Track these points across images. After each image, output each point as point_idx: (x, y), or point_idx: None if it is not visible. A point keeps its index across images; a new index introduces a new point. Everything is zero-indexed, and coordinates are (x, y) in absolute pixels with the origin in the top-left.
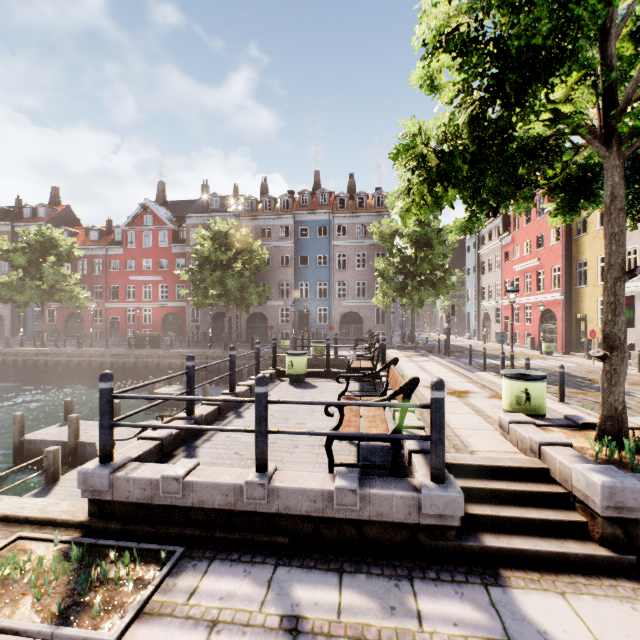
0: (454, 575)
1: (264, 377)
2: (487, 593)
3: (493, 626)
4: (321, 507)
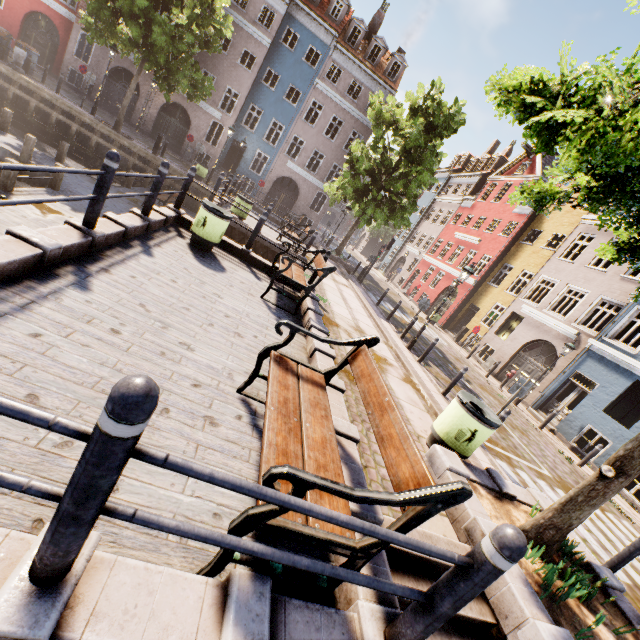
0: None
1: (148, 399)
2: None
3: None
4: None
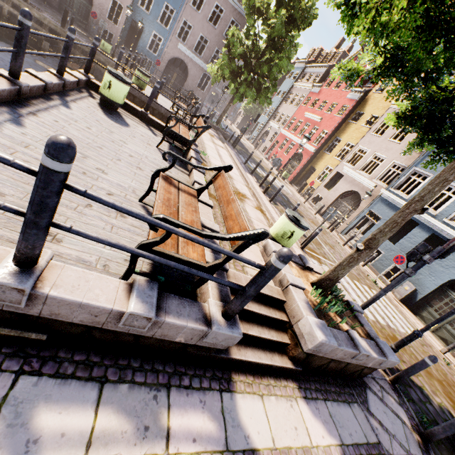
0: (202, 382)
1: (69, 147)
2: (221, 400)
3: (220, 437)
4: (102, 321)
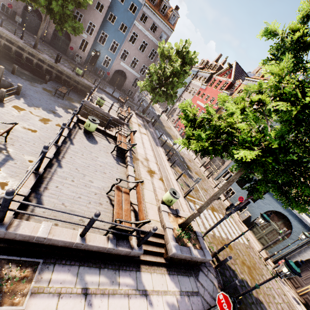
0: (130, 268)
1: (100, 214)
2: (136, 274)
3: (135, 285)
4: (100, 250)
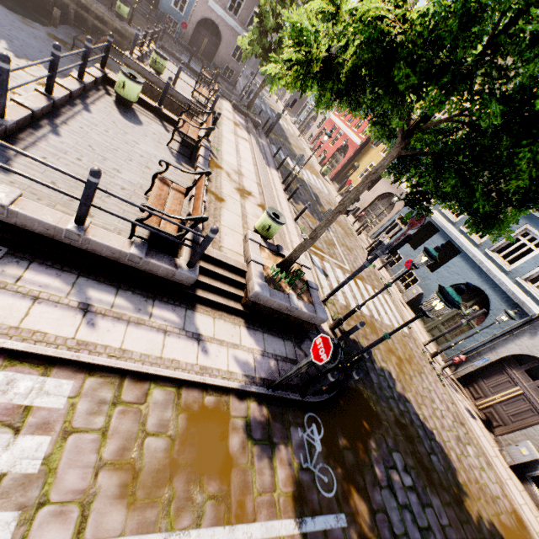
0: (176, 302)
1: (99, 173)
2: (186, 312)
3: (180, 324)
4: (117, 257)
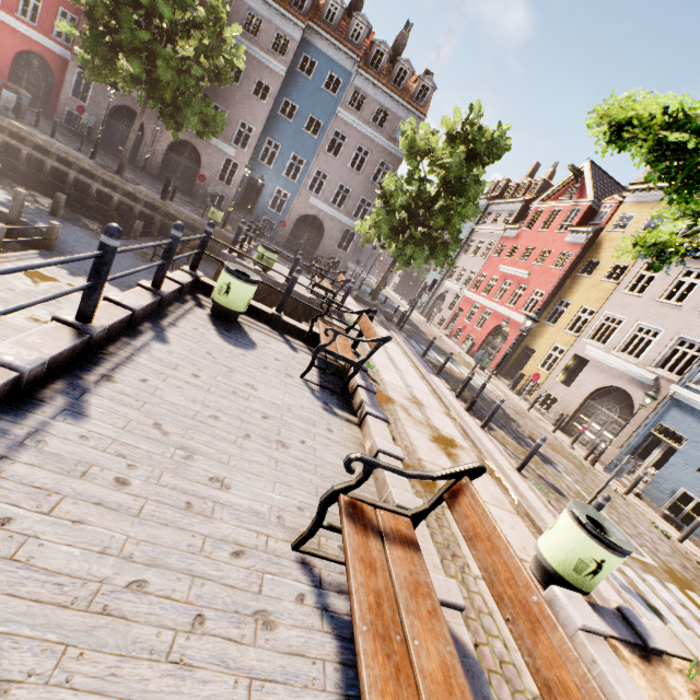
0: None
1: None
2: None
3: None
4: None
